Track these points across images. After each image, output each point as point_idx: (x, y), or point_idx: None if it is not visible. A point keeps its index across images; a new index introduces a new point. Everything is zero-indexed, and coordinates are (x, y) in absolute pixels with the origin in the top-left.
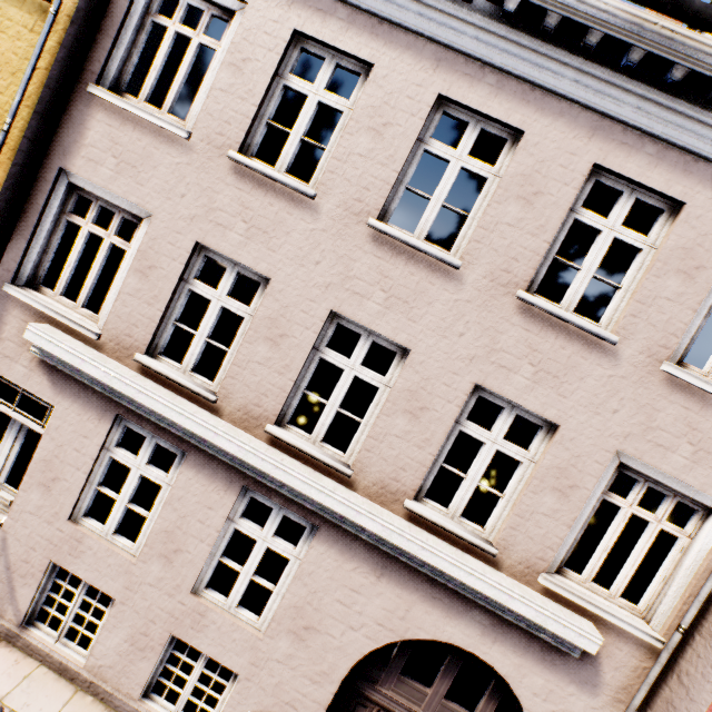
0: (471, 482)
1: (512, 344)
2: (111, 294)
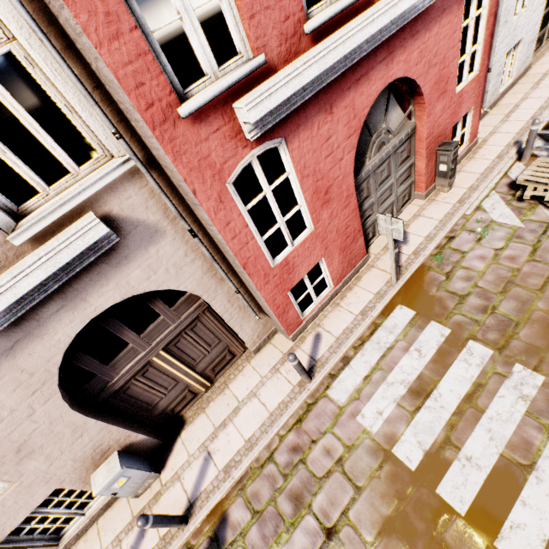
0: None
1: None
2: None
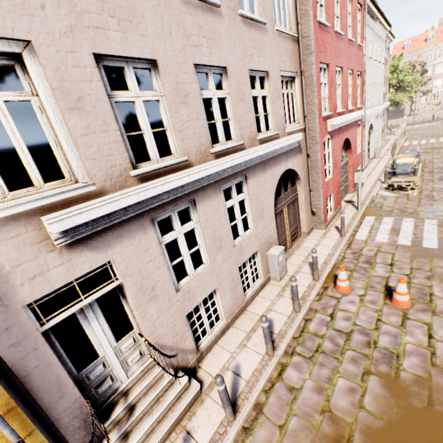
0: (262, 115)
1: (248, 42)
2: (65, 148)
